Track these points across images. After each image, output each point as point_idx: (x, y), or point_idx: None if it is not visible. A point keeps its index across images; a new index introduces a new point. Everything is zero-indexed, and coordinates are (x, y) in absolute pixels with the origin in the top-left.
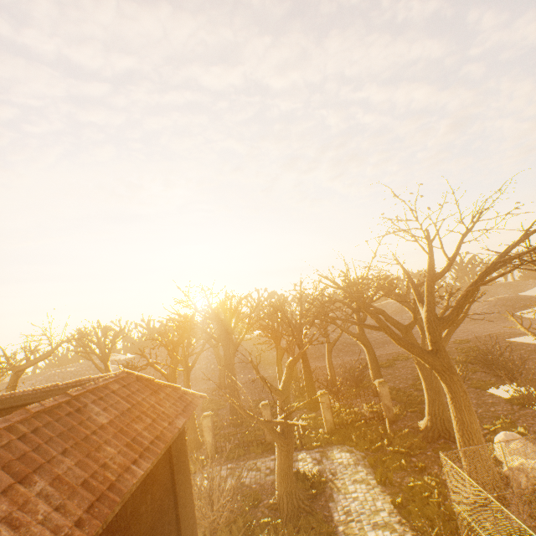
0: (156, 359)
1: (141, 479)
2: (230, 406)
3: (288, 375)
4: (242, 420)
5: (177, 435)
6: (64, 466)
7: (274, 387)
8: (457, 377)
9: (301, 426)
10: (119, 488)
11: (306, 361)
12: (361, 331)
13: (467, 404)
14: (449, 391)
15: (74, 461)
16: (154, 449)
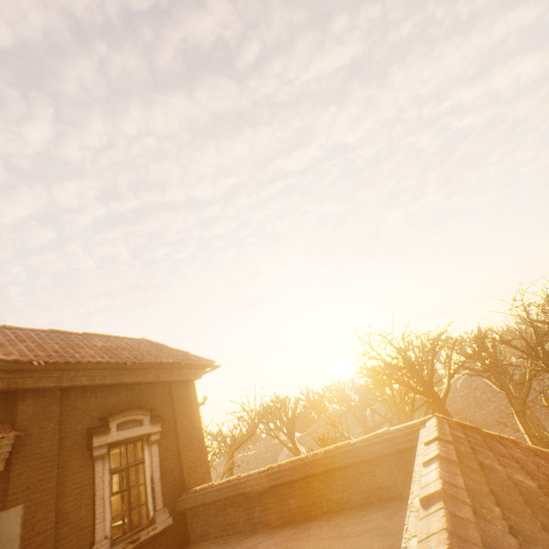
0: (347, 429)
1: None
2: None
3: None
4: None
5: None
6: None
7: None
8: None
9: None
10: None
11: None
12: None
13: None
14: None
15: None
16: None
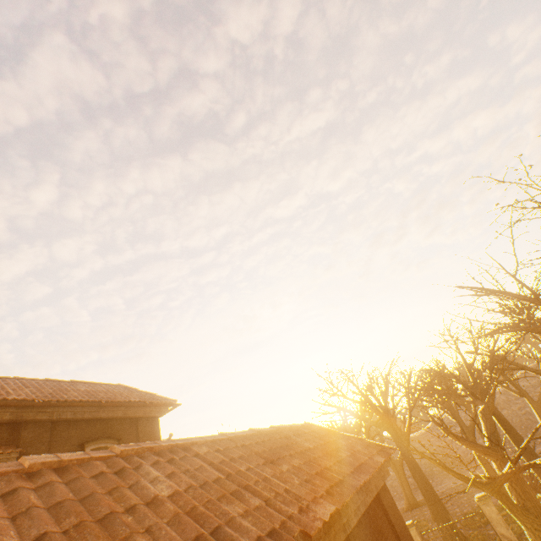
0: None
1: (365, 506)
2: (435, 517)
3: (489, 427)
4: (462, 539)
5: (383, 491)
6: (296, 462)
7: (477, 444)
8: None
9: (540, 466)
10: (348, 483)
11: (510, 430)
12: None
13: None
14: None
15: (300, 461)
16: (365, 469)
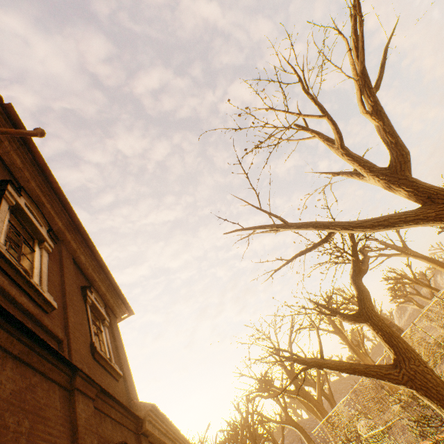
0: None
1: None
2: None
3: None
4: None
5: None
6: None
7: None
8: (311, 395)
9: None
10: None
11: None
12: (288, 416)
13: (322, 407)
14: (313, 406)
15: None
16: None
